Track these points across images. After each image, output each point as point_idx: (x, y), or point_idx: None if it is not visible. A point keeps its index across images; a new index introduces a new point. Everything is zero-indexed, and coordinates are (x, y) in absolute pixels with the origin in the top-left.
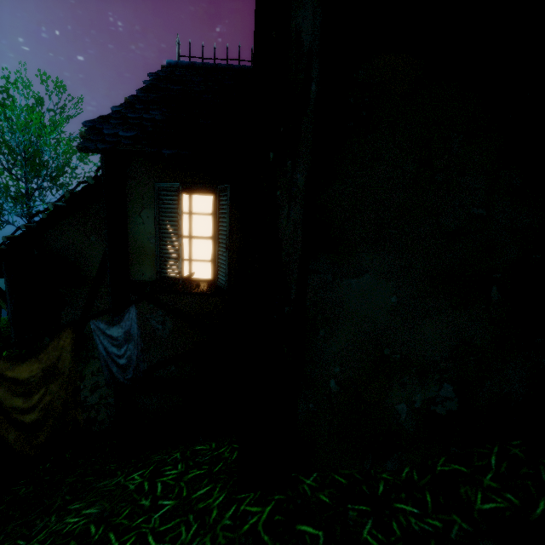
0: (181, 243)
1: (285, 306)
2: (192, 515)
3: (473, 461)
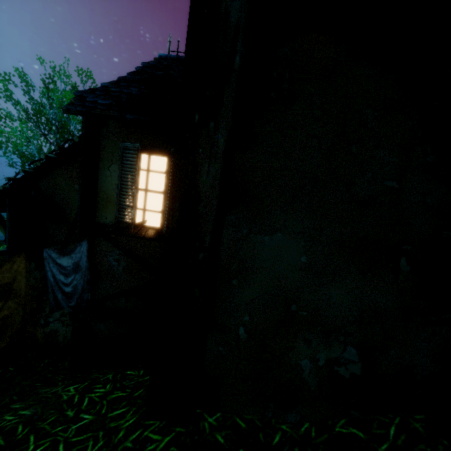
0: (136, 194)
1: (200, 252)
2: (102, 432)
3: (372, 428)
